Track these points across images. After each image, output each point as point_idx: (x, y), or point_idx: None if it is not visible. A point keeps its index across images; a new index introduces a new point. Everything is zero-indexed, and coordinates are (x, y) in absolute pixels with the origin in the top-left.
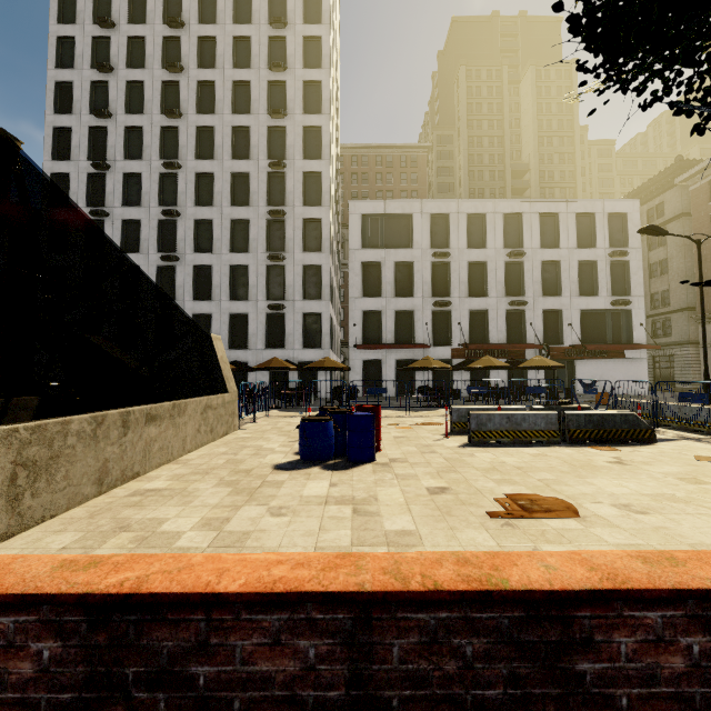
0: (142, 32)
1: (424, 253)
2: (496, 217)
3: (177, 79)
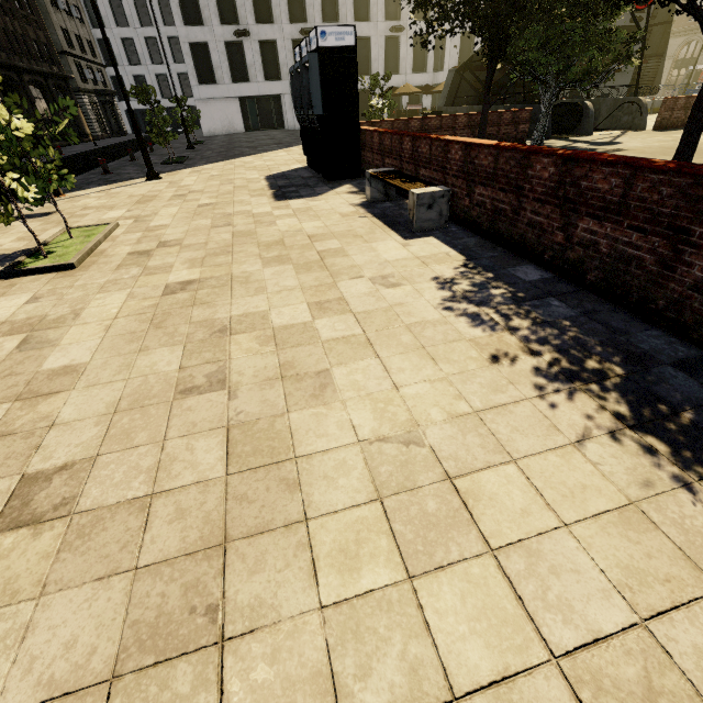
0: None
1: None
2: None
3: None
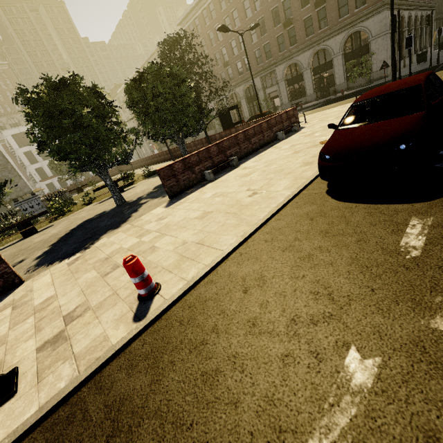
0: None
1: None
2: None
3: None
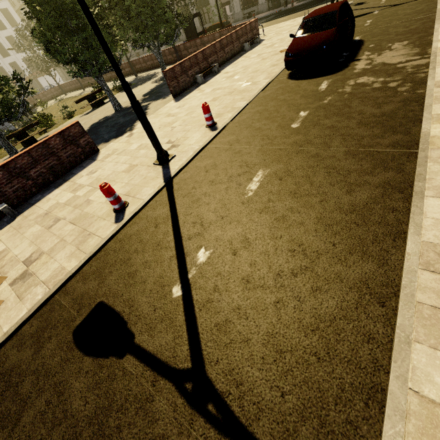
0: None
1: None
2: None
3: None
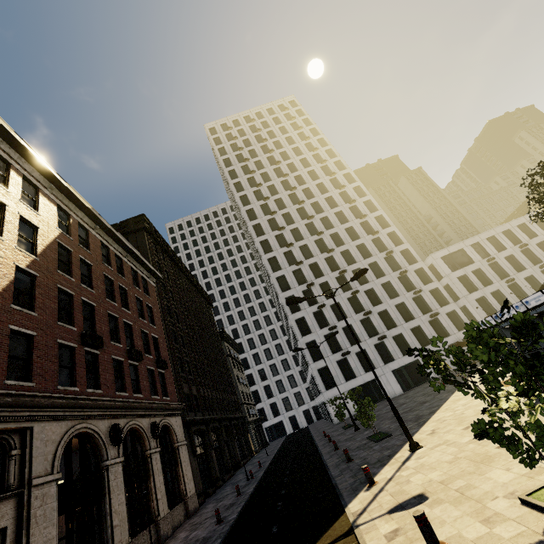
0: (295, 226)
1: (482, 262)
2: (499, 235)
3: (320, 237)
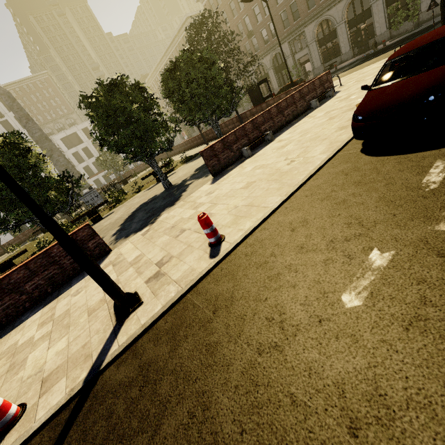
0: None
1: (88, 142)
2: None
3: None
